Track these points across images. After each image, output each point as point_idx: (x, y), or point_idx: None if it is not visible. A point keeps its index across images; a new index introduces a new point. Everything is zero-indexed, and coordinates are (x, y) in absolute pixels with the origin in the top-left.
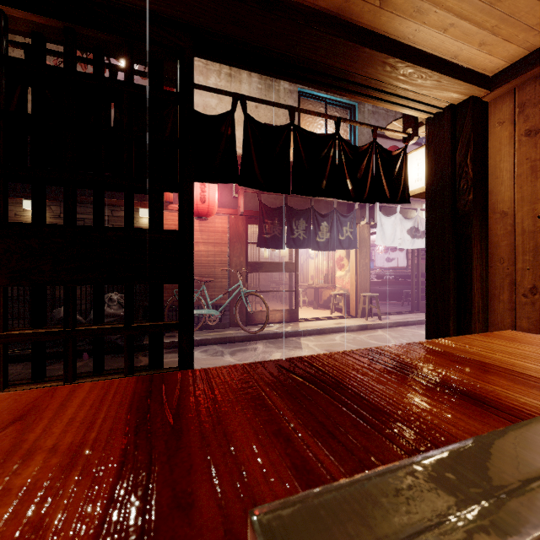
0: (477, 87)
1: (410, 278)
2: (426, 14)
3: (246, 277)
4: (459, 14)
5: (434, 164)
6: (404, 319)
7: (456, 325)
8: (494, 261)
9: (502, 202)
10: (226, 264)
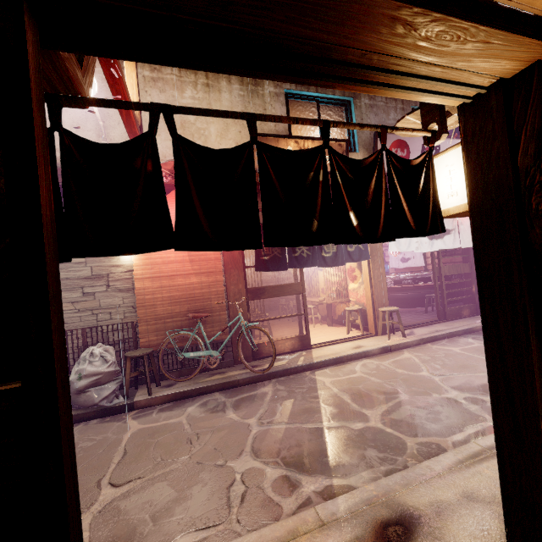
0: None
1: (431, 280)
2: None
3: (247, 305)
4: None
5: (481, 174)
6: (432, 333)
7: None
8: None
9: None
10: (223, 294)
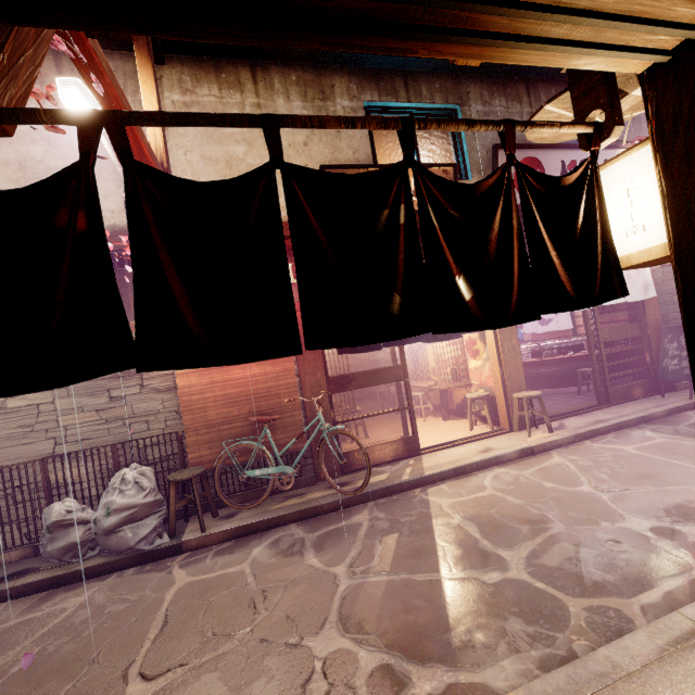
0: None
1: (584, 348)
2: None
3: (330, 401)
4: None
5: None
6: (591, 425)
7: None
8: None
9: None
10: (296, 388)
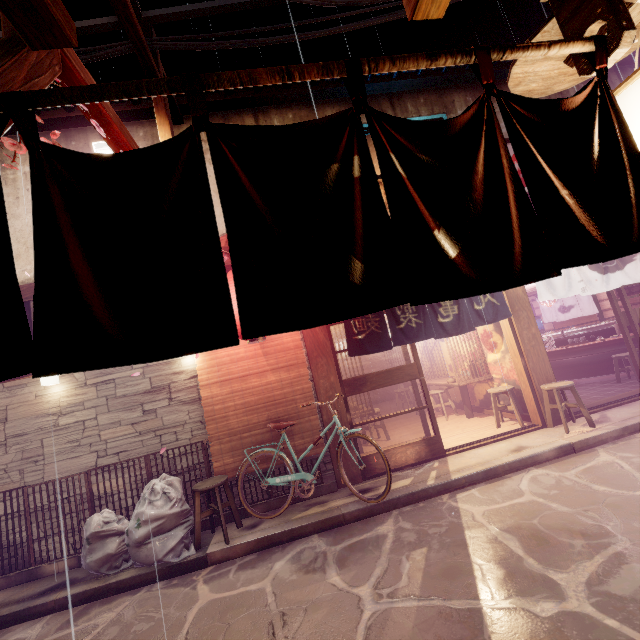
0: None
1: (615, 332)
2: None
3: (345, 403)
4: None
5: None
6: None
7: None
8: None
9: None
10: (311, 392)
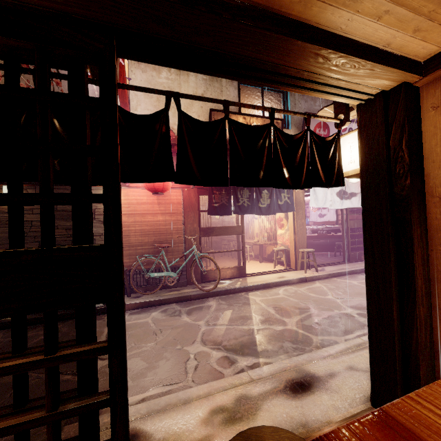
0: (409, 73)
1: (340, 231)
2: (360, 2)
3: (200, 240)
4: (395, 0)
5: (368, 149)
6: (338, 270)
7: (399, 308)
8: (434, 244)
9: (440, 186)
10: (182, 231)
